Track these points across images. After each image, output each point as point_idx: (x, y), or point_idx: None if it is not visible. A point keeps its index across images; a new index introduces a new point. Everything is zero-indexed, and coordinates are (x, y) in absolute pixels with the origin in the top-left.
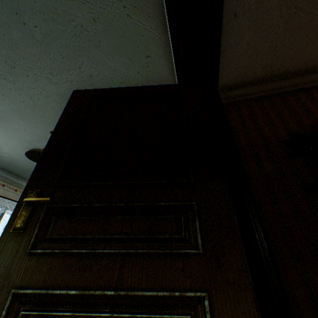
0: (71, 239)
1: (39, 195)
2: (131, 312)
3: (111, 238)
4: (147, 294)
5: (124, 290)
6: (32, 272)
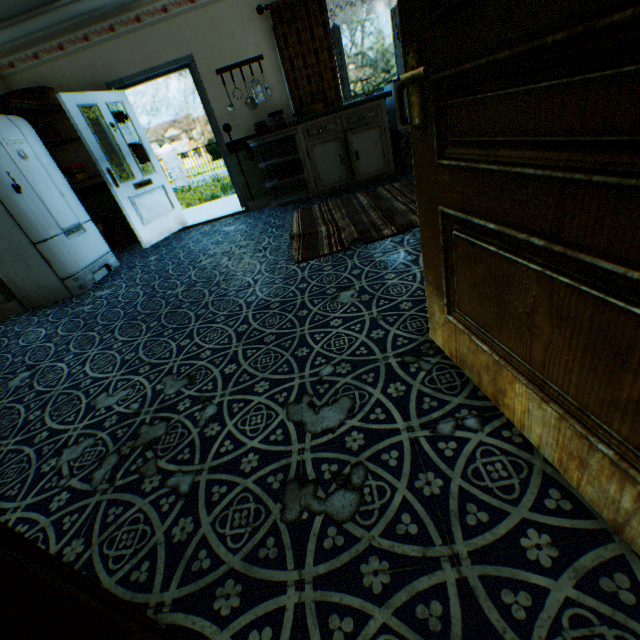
0: (478, 143)
1: (417, 58)
2: (574, 278)
3: (540, 141)
4: (601, 268)
5: (562, 246)
6: (449, 190)
